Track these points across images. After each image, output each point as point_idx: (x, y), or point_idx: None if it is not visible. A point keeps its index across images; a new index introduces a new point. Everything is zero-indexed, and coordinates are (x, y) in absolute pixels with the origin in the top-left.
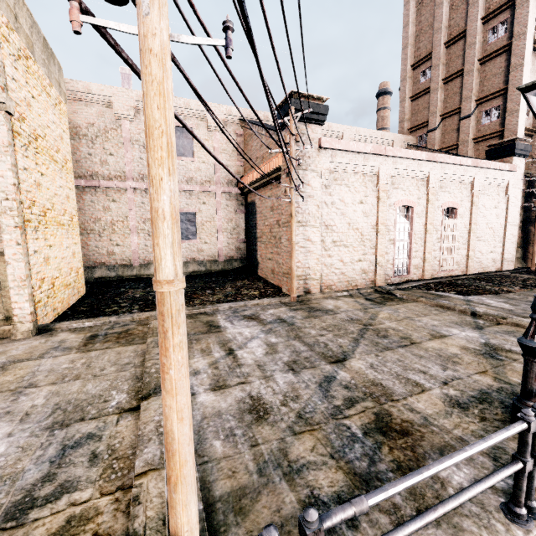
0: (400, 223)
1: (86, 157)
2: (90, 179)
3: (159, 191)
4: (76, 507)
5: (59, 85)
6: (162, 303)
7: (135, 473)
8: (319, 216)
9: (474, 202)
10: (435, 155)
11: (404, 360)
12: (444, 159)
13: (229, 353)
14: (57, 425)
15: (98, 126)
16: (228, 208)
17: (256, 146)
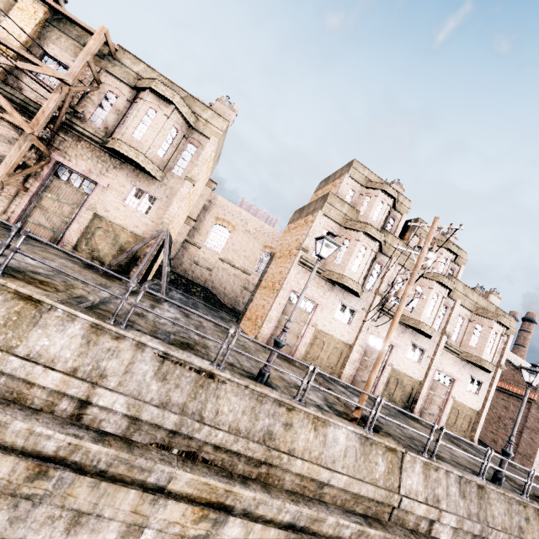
0: None
1: None
2: None
3: None
4: None
5: None
6: None
7: None
8: None
9: None
10: None
11: None
12: None
13: None
14: None
15: None
16: None
17: None
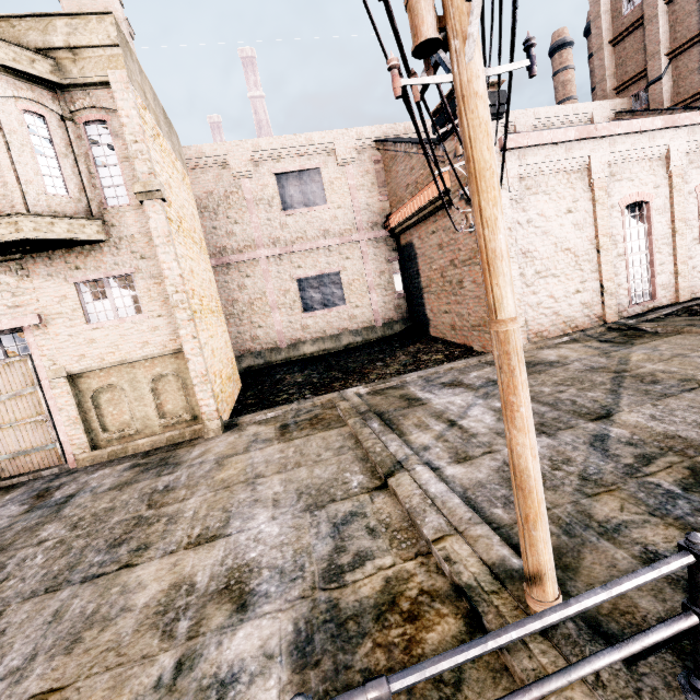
0: (631, 228)
1: (211, 232)
2: (219, 257)
3: (495, 231)
4: (386, 571)
5: (180, 156)
6: (507, 342)
7: (430, 539)
8: (513, 242)
9: None
10: (676, 117)
11: (699, 406)
12: (691, 119)
13: (452, 425)
14: (312, 507)
15: (217, 193)
16: (377, 258)
17: (404, 171)
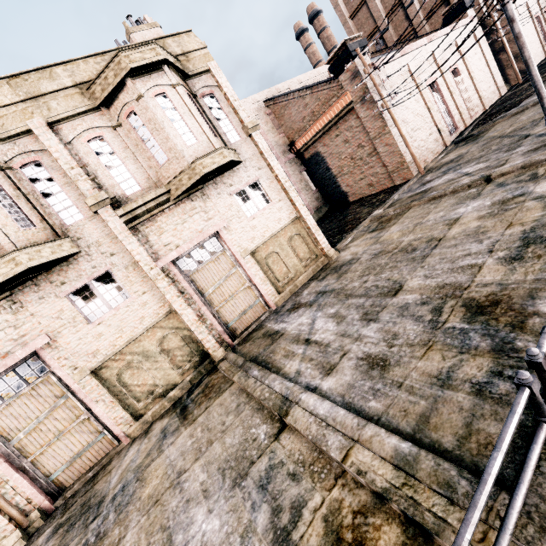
0: (434, 97)
1: None
2: None
3: None
4: None
5: None
6: None
7: None
8: (397, 116)
9: (464, 57)
10: (430, 36)
11: None
12: (435, 36)
13: (468, 174)
14: (475, 197)
15: None
16: (294, 172)
17: (298, 110)
